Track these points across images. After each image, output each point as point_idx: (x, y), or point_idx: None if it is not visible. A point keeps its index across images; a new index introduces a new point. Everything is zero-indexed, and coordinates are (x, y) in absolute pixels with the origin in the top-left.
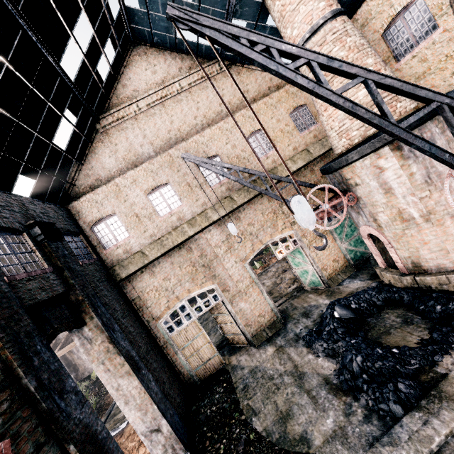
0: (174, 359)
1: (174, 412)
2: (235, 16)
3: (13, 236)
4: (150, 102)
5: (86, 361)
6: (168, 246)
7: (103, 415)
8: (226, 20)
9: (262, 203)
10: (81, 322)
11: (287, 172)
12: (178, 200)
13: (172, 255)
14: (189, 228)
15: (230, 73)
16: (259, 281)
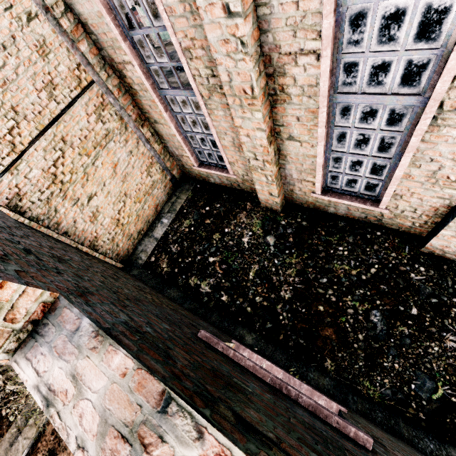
0: None
1: None
2: None
3: None
4: None
5: None
6: None
7: None
8: None
9: None
10: None
11: None
12: None
13: None
14: None
15: None
16: None
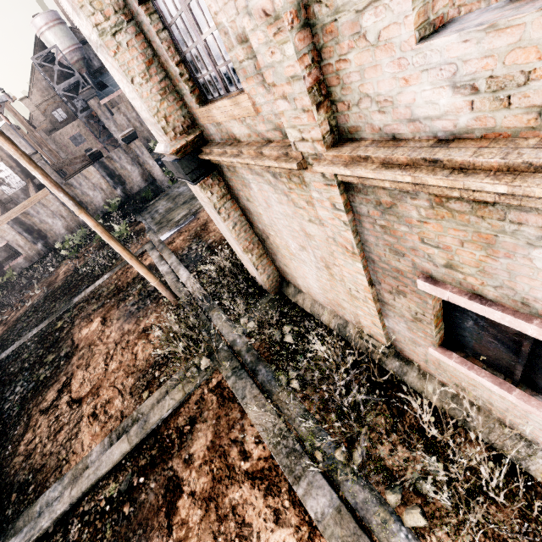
0: None
1: None
2: None
3: None
4: None
5: (55, 226)
6: None
7: (144, 234)
8: None
9: None
10: None
11: None
12: None
13: None
14: None
15: None
16: None
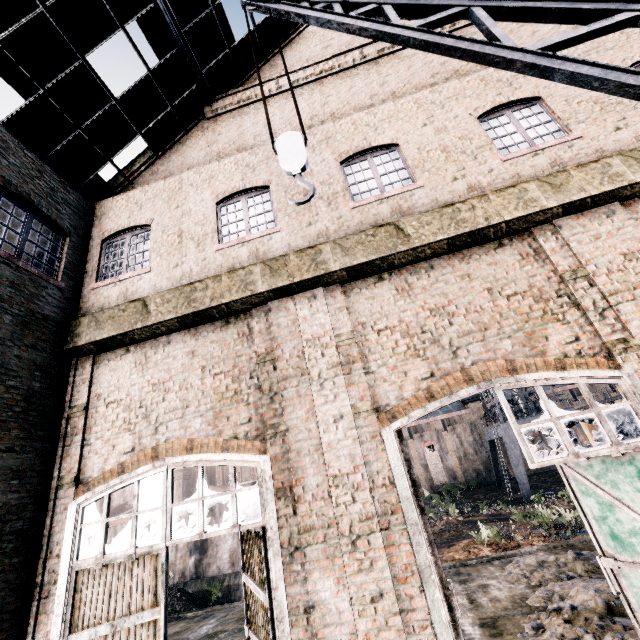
0: None
1: None
2: None
3: None
4: (299, 78)
5: None
6: (199, 305)
7: None
8: None
9: (498, 262)
10: None
11: (607, 184)
12: (272, 221)
13: (203, 335)
14: (262, 277)
15: None
16: (423, 523)
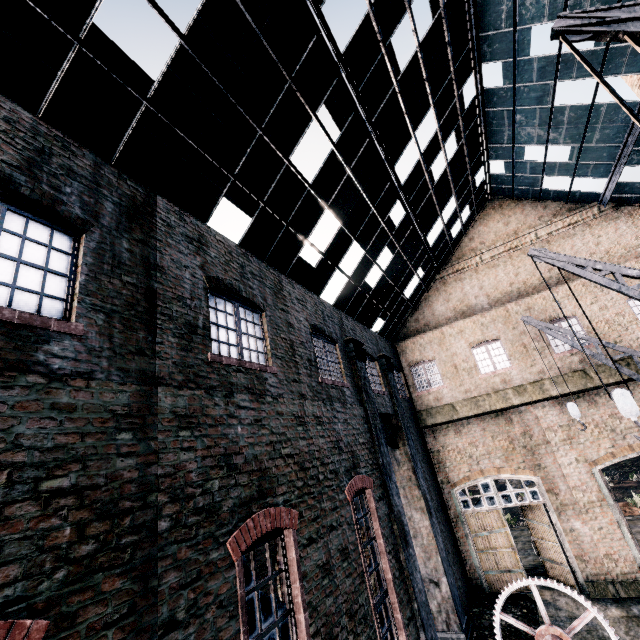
0: (461, 541)
1: (455, 585)
2: (628, 164)
3: (371, 362)
4: (495, 254)
5: None
6: (483, 408)
7: None
8: (614, 169)
9: None
10: (397, 444)
11: None
12: (506, 360)
13: (486, 420)
14: (513, 396)
15: (571, 291)
16: (615, 505)
